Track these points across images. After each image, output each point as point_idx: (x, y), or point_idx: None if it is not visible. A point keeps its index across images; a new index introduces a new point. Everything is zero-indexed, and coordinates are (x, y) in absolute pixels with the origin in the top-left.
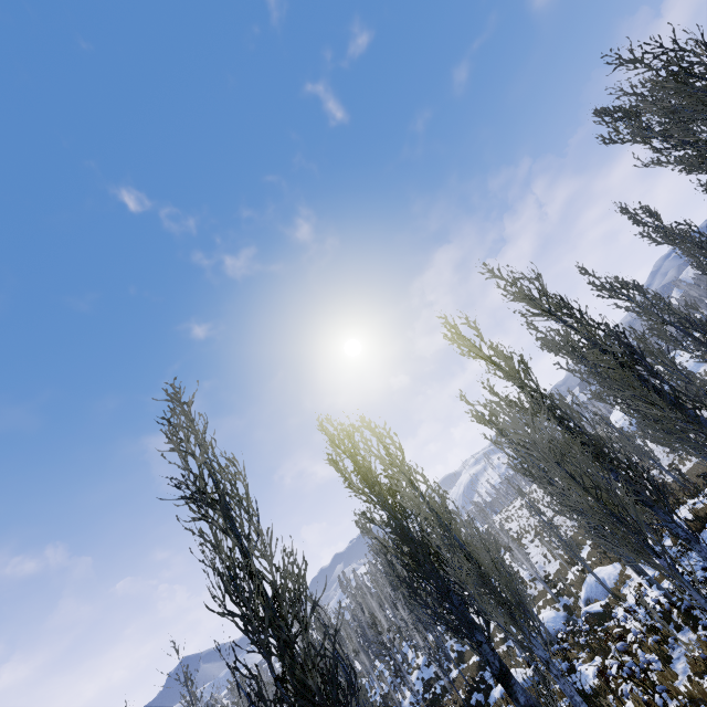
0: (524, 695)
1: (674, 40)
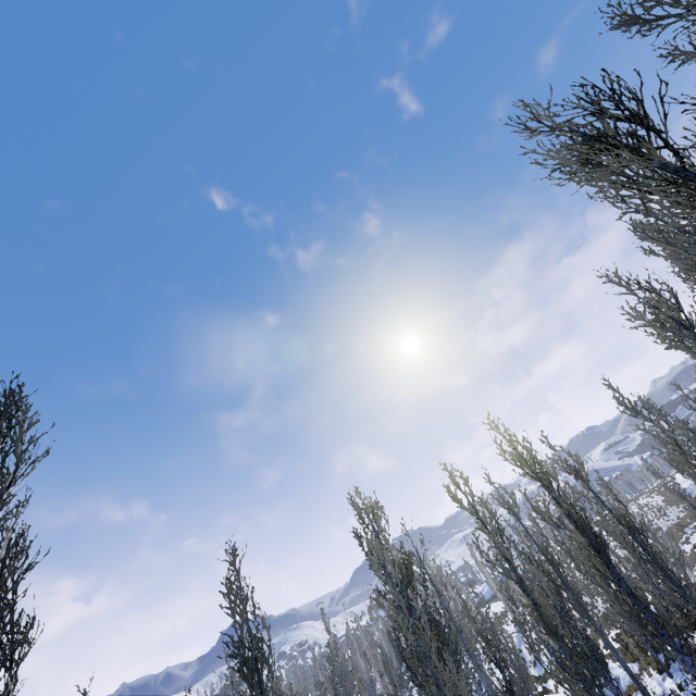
0: None
1: (649, 283)
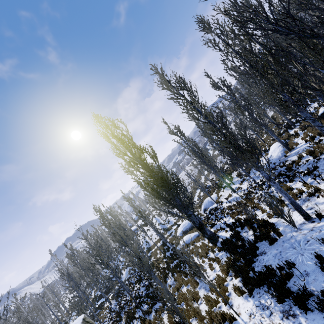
0: (209, 231)
1: None
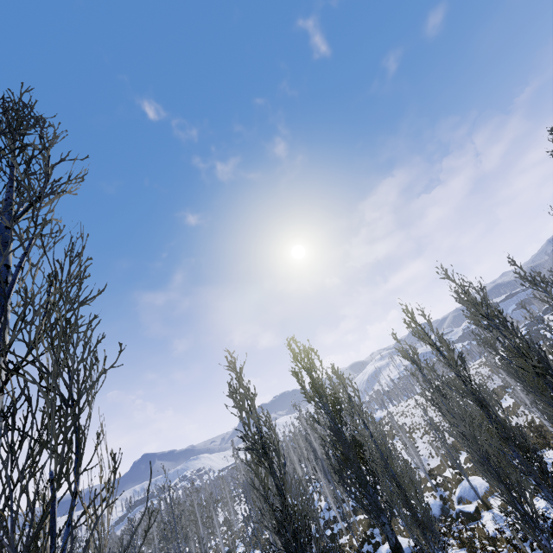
0: None
1: None
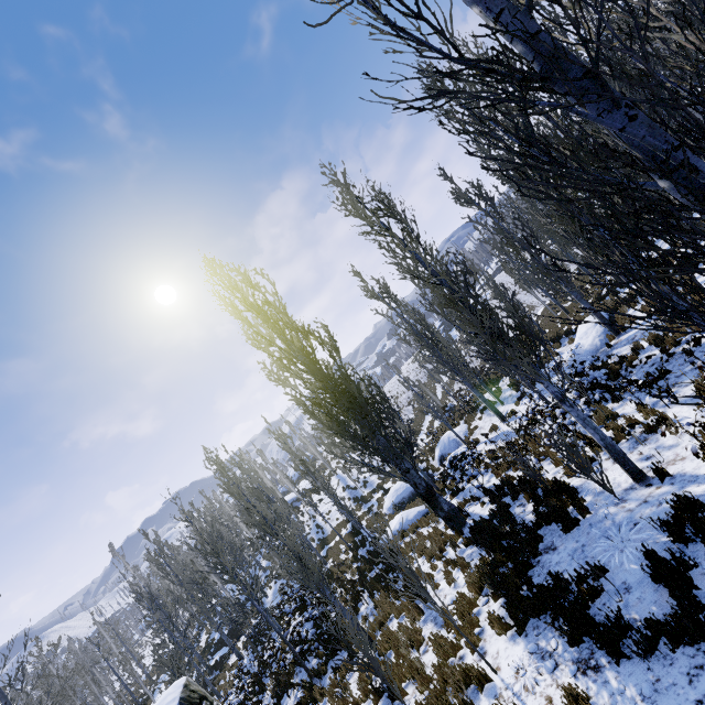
0: (447, 503)
1: None
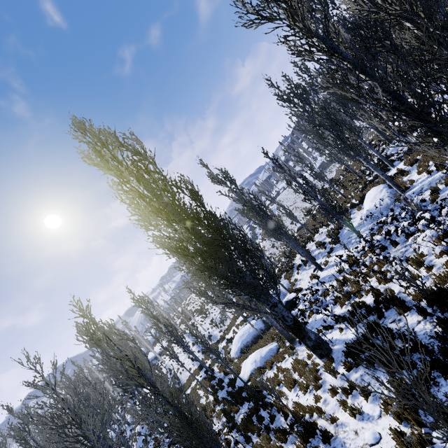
0: (312, 332)
1: None
